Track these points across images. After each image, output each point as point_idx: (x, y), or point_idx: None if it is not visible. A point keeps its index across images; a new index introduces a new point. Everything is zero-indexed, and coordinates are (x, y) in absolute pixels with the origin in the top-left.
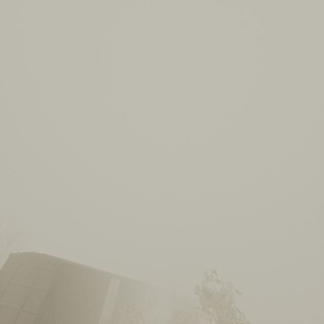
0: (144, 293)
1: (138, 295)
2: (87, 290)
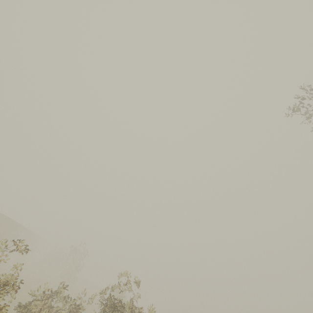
0: (34, 241)
1: (31, 241)
2: (14, 233)
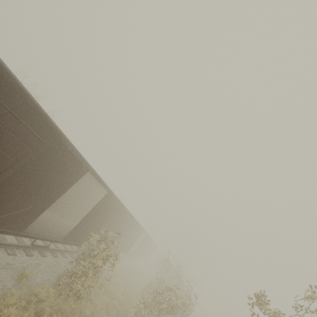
0: (136, 236)
1: (128, 234)
2: None
